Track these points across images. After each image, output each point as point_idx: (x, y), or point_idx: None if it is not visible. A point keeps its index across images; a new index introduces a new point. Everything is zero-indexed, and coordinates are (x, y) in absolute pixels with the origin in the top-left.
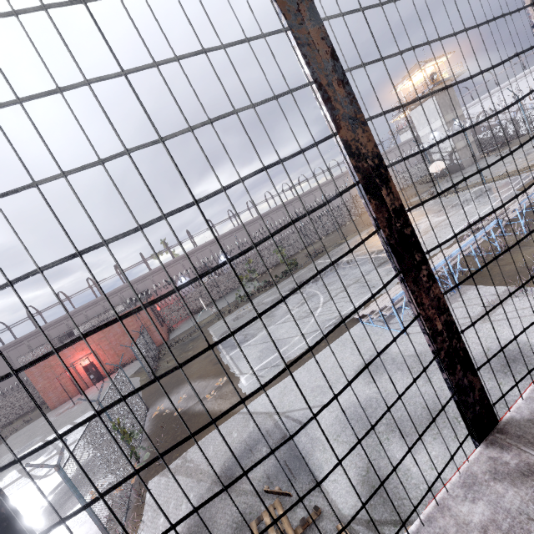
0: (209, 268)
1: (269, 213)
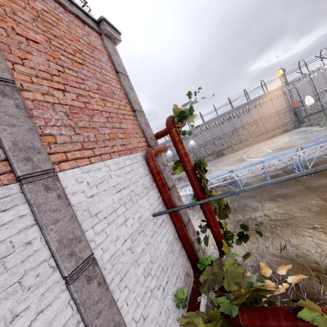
0: None
1: (226, 113)
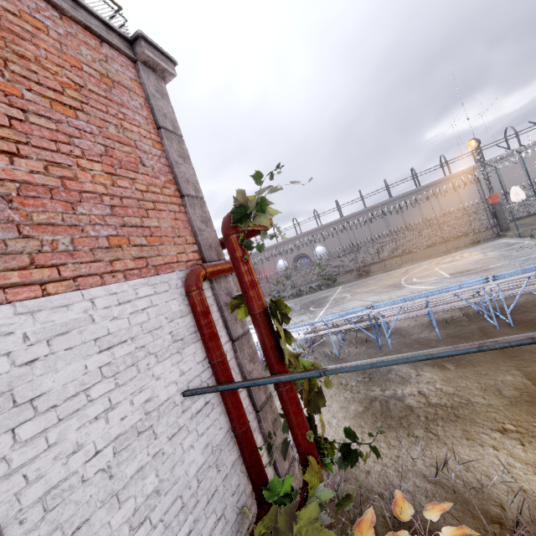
0: (305, 256)
1: (379, 206)
